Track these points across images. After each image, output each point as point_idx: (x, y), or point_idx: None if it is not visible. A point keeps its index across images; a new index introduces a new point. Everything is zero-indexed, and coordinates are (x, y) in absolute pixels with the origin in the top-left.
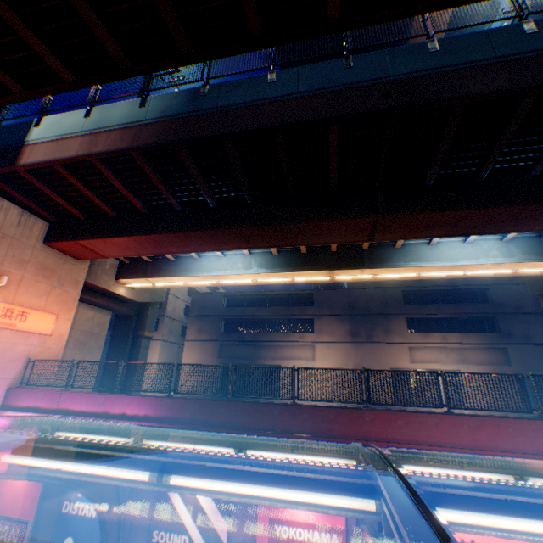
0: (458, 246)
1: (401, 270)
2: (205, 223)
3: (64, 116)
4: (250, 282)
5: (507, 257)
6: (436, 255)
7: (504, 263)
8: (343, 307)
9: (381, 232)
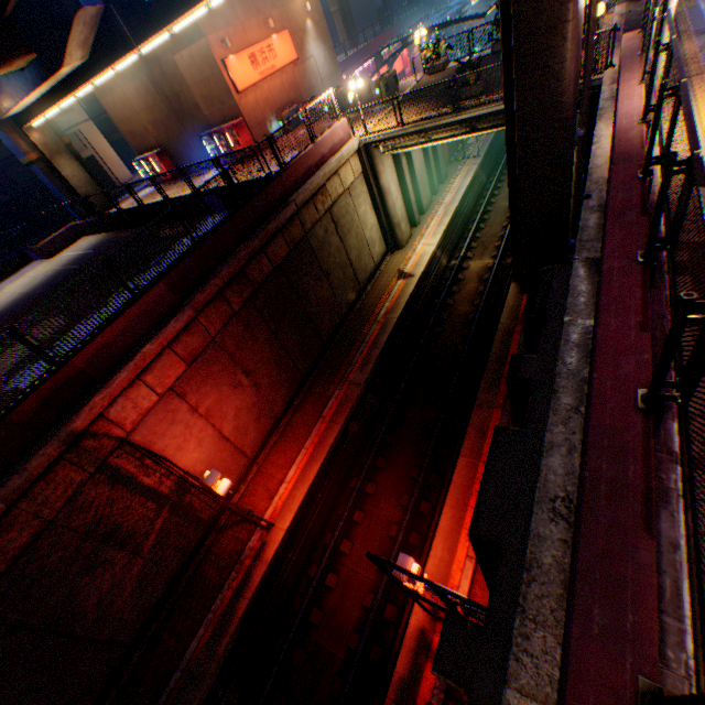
0: None
1: None
2: None
3: None
4: None
5: None
6: None
7: None
8: None
9: None
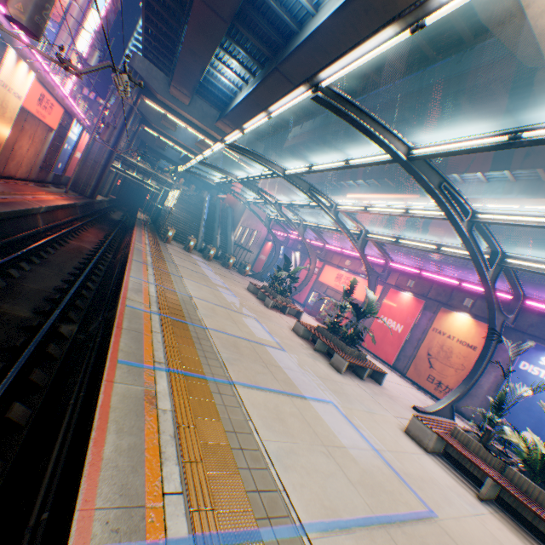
0: (478, 185)
1: None
2: None
3: (296, 128)
4: (370, 203)
5: (505, 194)
6: (460, 191)
7: (500, 198)
8: (488, 250)
9: (392, 173)
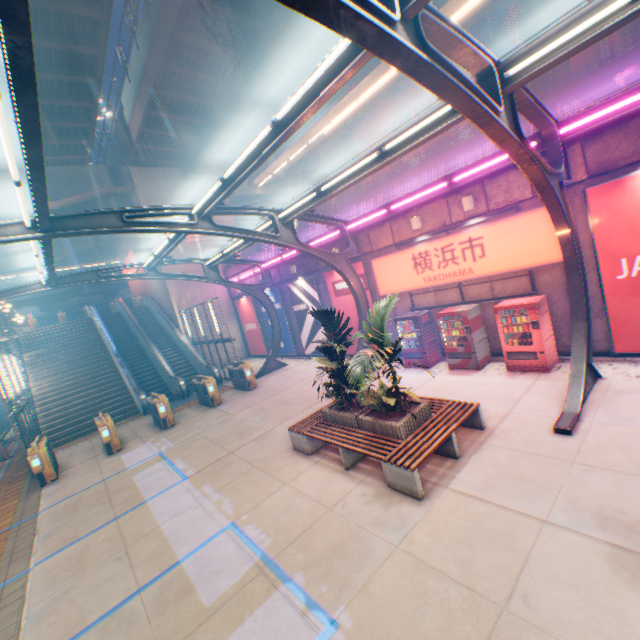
0: None
1: (455, 3)
2: (234, 108)
3: (125, 92)
4: (331, 128)
5: None
6: None
7: None
8: None
9: None
